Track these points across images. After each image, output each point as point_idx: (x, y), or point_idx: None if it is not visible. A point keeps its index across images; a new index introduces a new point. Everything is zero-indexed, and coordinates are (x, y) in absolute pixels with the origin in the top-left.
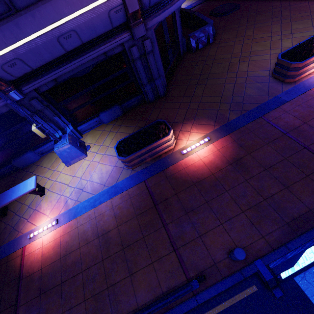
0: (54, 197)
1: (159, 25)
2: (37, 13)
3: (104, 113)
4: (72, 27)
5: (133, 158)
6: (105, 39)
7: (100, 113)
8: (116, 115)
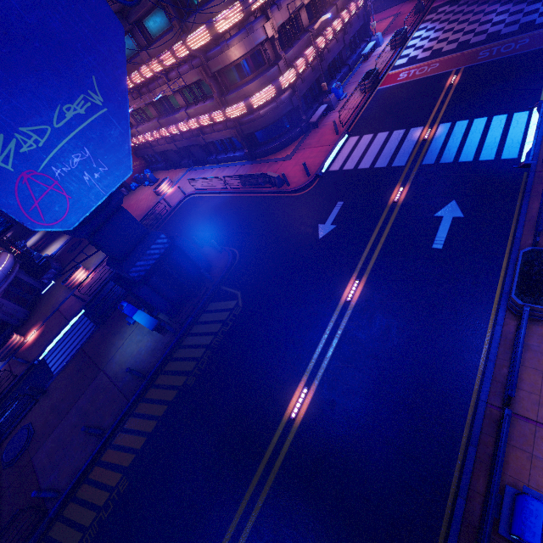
0: None
1: (7, 292)
2: None
3: None
4: None
5: None
6: None
7: None
8: None
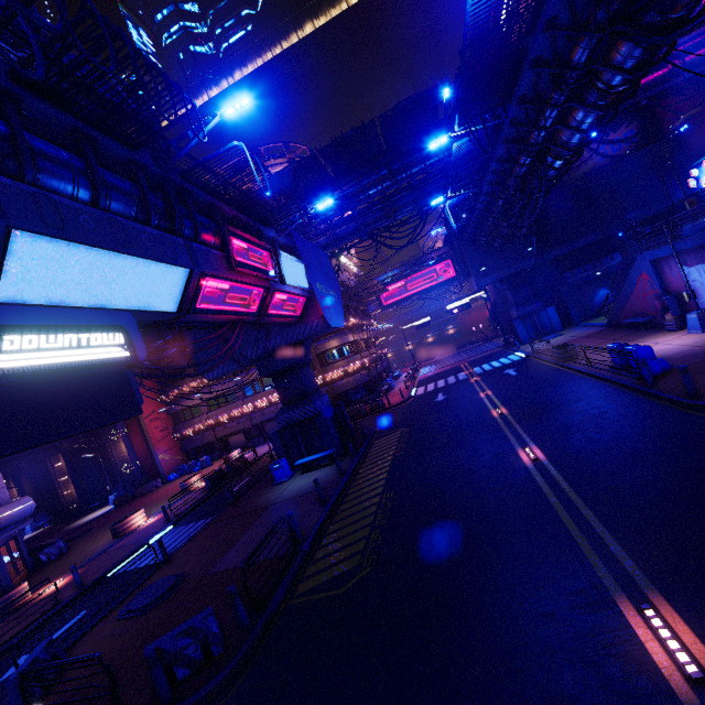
0: None
1: (4, 546)
2: None
3: None
4: None
5: None
6: None
7: None
8: None
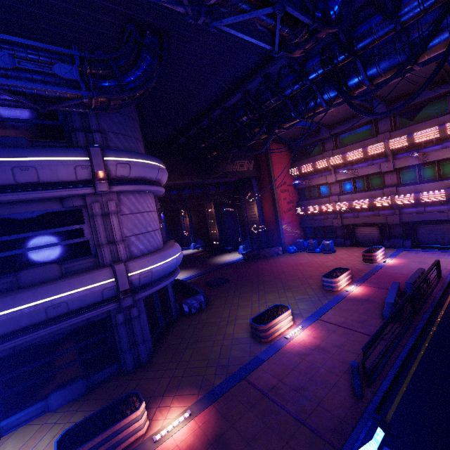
0: None
1: (149, 295)
2: (39, 291)
3: (59, 391)
4: (66, 300)
5: None
6: (93, 307)
7: (52, 392)
8: (74, 395)
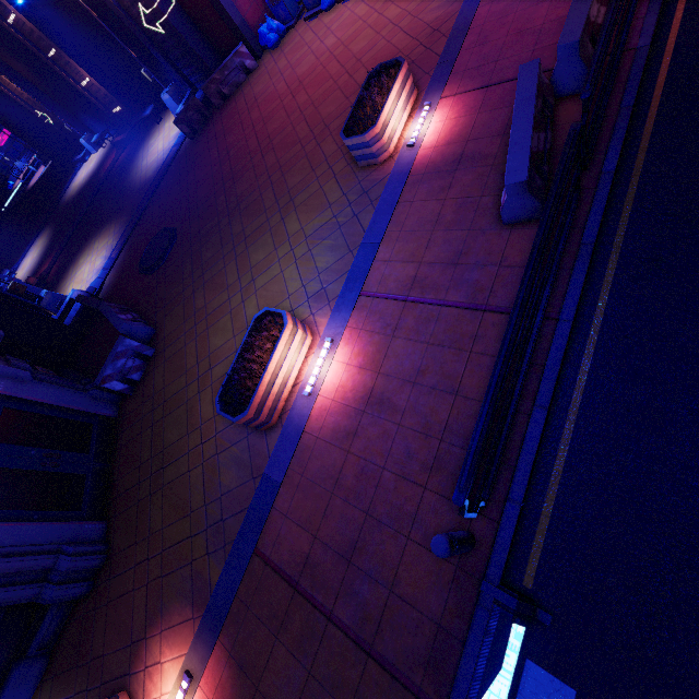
0: None
1: None
2: None
3: None
4: None
5: None
6: None
7: None
8: (31, 681)
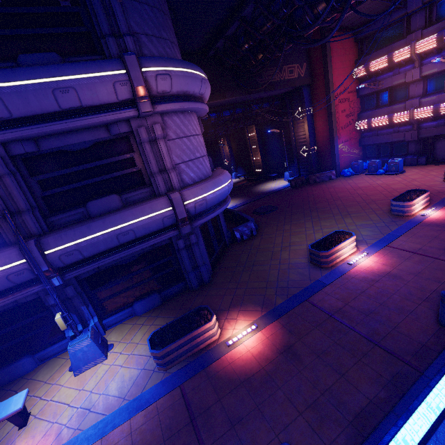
0: (41, 428)
1: (204, 223)
2: (107, 220)
3: (140, 302)
4: (132, 228)
5: (169, 351)
6: (156, 235)
7: (135, 302)
8: (153, 305)
